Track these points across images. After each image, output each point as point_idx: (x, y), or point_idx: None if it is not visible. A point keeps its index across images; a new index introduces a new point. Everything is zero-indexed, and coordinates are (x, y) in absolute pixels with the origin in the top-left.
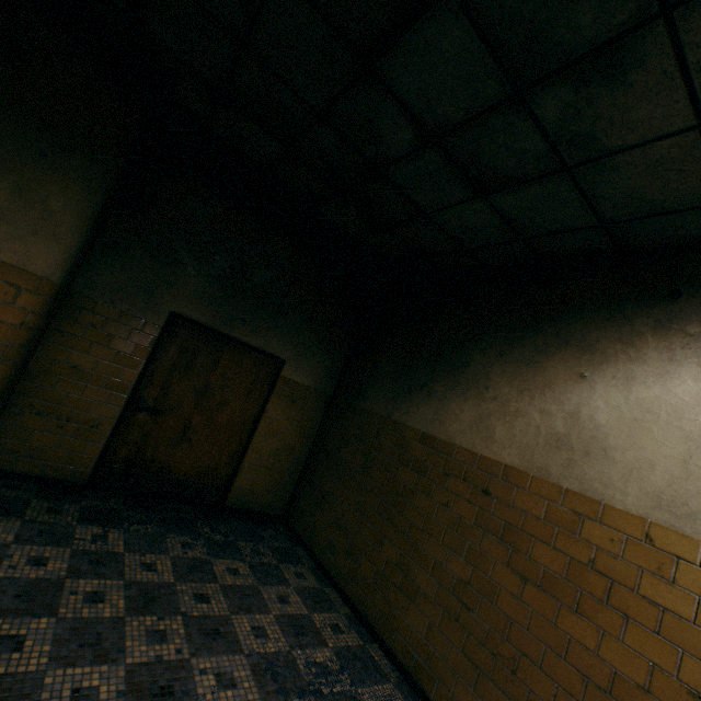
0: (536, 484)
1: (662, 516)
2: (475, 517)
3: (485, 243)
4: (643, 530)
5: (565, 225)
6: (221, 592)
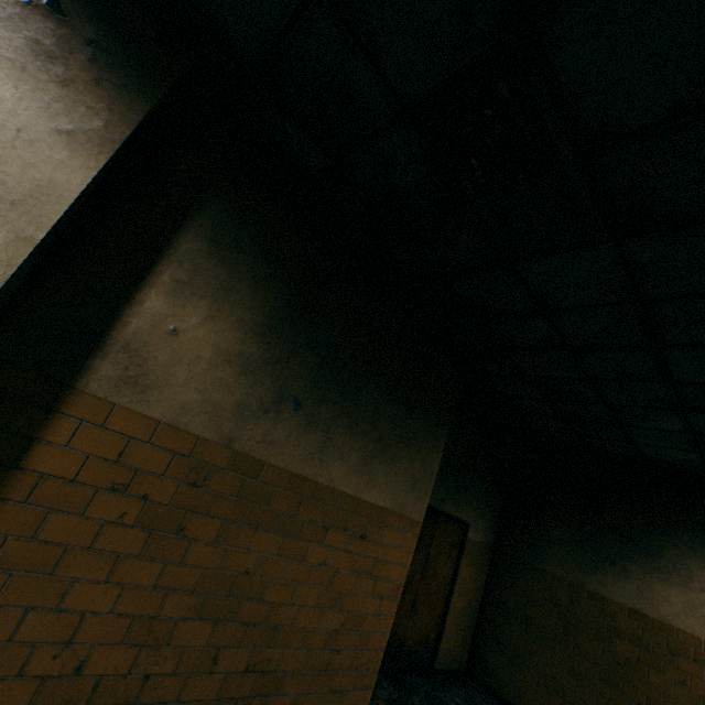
0: None
1: None
2: None
3: (669, 461)
4: None
5: None
6: None
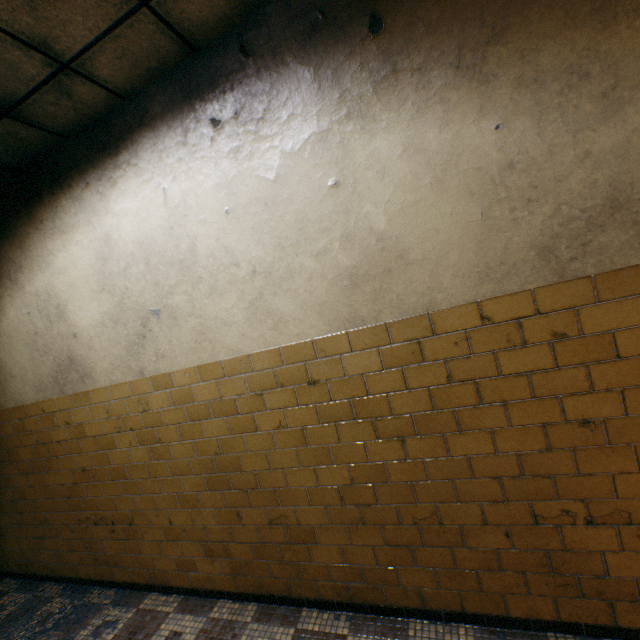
0: (2, 416)
1: (42, 395)
2: None
3: None
4: (41, 408)
5: None
6: None
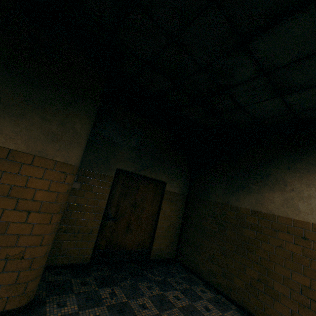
0: None
1: None
2: (302, 252)
3: (269, 116)
4: None
5: None
6: (181, 312)
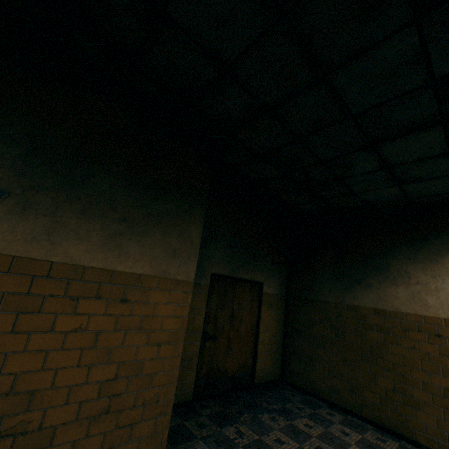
0: None
1: None
2: (438, 351)
3: (383, 202)
4: None
5: (438, 192)
6: (321, 441)
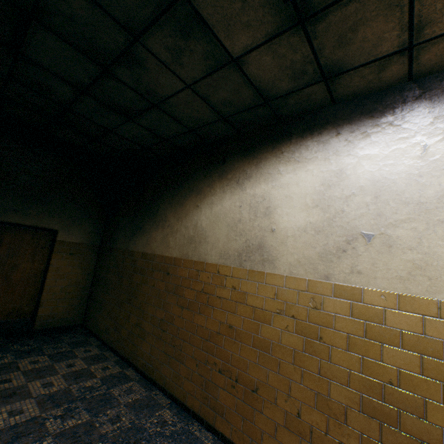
0: (185, 263)
1: (222, 261)
2: (165, 287)
3: (151, 144)
4: (217, 269)
5: (177, 132)
6: (22, 374)
